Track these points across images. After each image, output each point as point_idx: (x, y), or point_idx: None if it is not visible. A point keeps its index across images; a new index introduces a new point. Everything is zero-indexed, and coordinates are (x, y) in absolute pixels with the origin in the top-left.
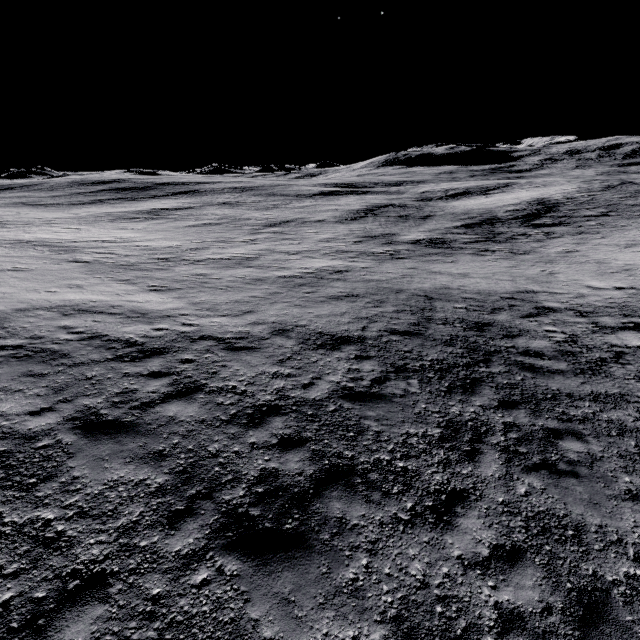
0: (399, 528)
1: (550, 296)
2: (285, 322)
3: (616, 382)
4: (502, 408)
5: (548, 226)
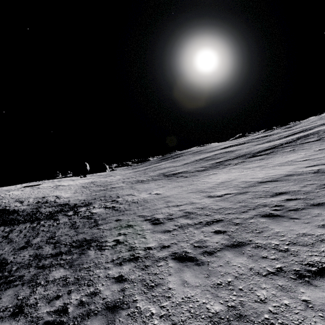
0: (10, 225)
1: (128, 196)
2: (70, 200)
3: (65, 218)
4: (46, 218)
5: (256, 156)
